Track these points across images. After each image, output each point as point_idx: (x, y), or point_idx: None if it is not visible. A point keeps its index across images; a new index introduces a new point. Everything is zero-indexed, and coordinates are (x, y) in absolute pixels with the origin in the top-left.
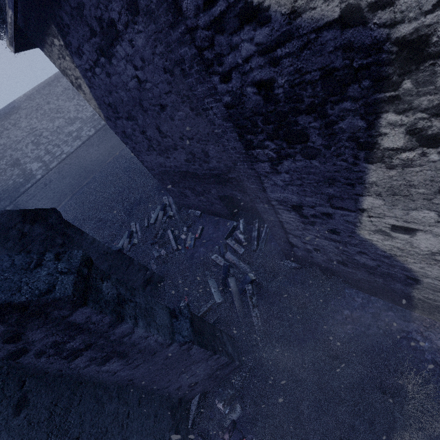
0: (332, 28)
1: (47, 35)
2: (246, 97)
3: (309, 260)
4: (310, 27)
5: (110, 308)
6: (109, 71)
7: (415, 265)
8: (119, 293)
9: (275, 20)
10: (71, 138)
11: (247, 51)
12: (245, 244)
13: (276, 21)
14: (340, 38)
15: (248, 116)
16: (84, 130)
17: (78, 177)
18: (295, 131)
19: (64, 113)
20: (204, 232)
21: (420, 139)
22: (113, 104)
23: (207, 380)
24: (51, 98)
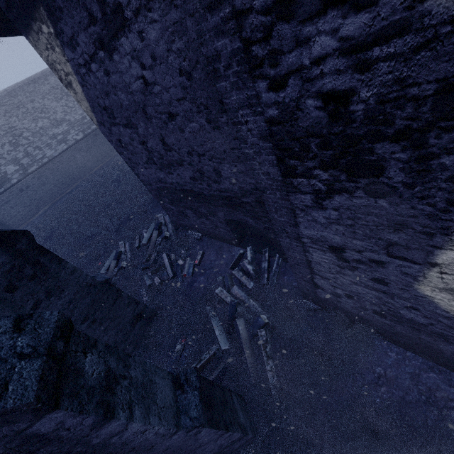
0: None
1: (34, 19)
2: (302, 111)
3: (333, 304)
4: (446, 14)
5: (94, 400)
6: (108, 69)
7: None
8: (109, 368)
9: (385, 1)
10: (56, 141)
11: (323, 48)
12: (254, 276)
13: (387, 4)
14: None
15: (298, 136)
16: (71, 133)
17: (61, 184)
18: (365, 161)
19: (49, 113)
20: (205, 257)
21: None
22: (109, 107)
23: None
24: (36, 96)
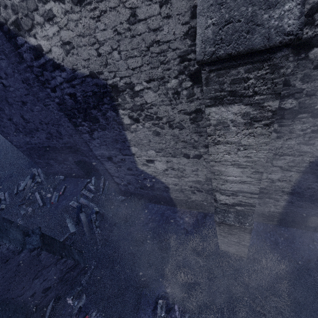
0: (89, 77)
1: None
2: (66, 100)
3: (129, 192)
4: (81, 75)
5: None
6: None
7: (163, 179)
8: None
9: (67, 70)
10: None
11: (60, 80)
12: (95, 191)
13: (68, 71)
14: (93, 81)
15: (70, 109)
16: None
17: None
18: (93, 117)
19: None
20: (67, 189)
21: (133, 120)
22: None
23: (59, 284)
24: None
